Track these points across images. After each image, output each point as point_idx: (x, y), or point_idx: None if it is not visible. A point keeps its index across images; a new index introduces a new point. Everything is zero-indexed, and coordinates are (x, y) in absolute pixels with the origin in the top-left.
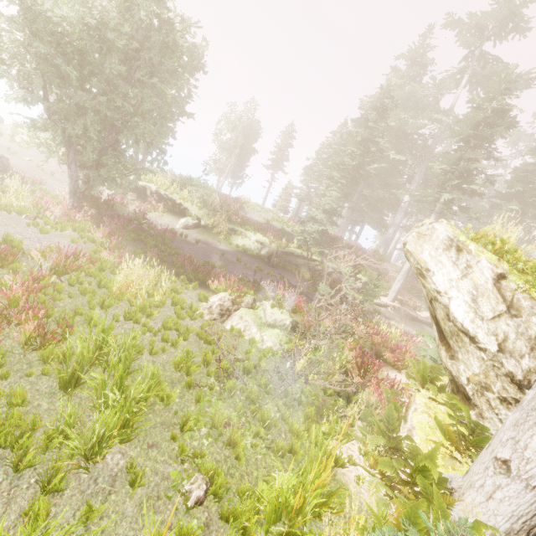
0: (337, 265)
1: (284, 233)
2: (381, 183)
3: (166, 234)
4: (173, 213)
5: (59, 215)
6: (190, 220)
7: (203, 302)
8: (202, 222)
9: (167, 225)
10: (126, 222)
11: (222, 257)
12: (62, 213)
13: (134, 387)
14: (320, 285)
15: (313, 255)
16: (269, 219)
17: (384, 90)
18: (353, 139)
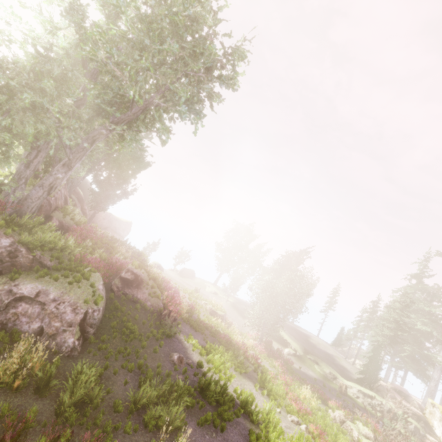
0: (392, 407)
1: (344, 367)
2: (415, 341)
3: (289, 362)
4: (280, 343)
5: (260, 351)
6: (291, 351)
7: (331, 413)
8: (297, 353)
9: (290, 357)
10: (280, 357)
11: (315, 381)
12: (259, 350)
13: (341, 437)
14: (384, 419)
15: (370, 392)
16: (330, 352)
17: (403, 294)
18: (388, 317)
